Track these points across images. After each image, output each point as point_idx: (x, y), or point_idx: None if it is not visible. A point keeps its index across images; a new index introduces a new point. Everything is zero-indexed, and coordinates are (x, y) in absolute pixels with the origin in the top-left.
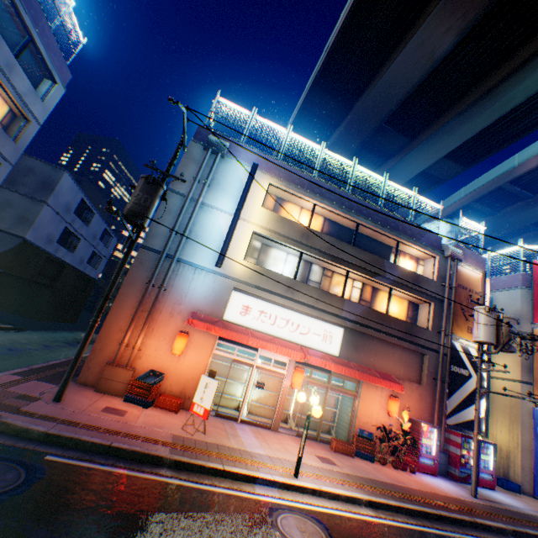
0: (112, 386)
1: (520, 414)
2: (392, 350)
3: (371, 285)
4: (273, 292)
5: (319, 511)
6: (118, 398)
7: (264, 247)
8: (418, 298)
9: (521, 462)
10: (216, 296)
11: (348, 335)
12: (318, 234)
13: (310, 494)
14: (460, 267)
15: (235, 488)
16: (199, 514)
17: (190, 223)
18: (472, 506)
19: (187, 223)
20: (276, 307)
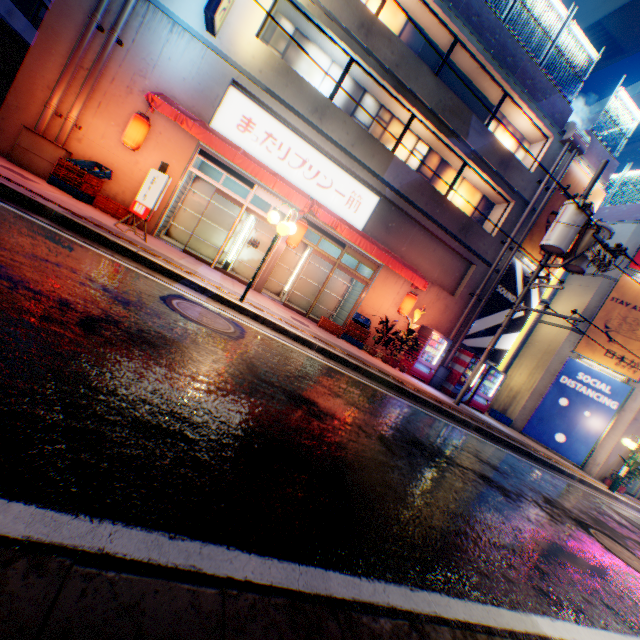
0: (34, 163)
1: (551, 362)
2: (435, 247)
3: (440, 156)
4: (292, 110)
5: (249, 327)
6: (42, 180)
7: (298, 38)
8: (497, 190)
9: (525, 404)
10: (202, 84)
11: (383, 210)
12: (386, 35)
13: (251, 319)
14: (575, 165)
15: (143, 271)
16: (52, 244)
17: None
18: (447, 404)
19: None
20: (293, 136)
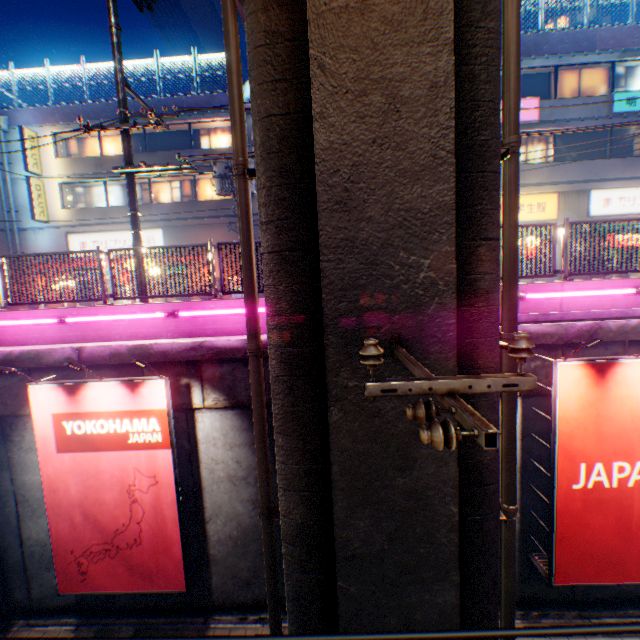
0: None
1: None
2: (213, 230)
3: (189, 180)
4: (94, 225)
5: None
6: None
7: (87, 190)
8: None
9: None
10: (57, 244)
11: (169, 233)
12: (110, 159)
13: None
14: None
15: None
16: None
17: (11, 201)
18: None
19: (10, 201)
20: (104, 234)
